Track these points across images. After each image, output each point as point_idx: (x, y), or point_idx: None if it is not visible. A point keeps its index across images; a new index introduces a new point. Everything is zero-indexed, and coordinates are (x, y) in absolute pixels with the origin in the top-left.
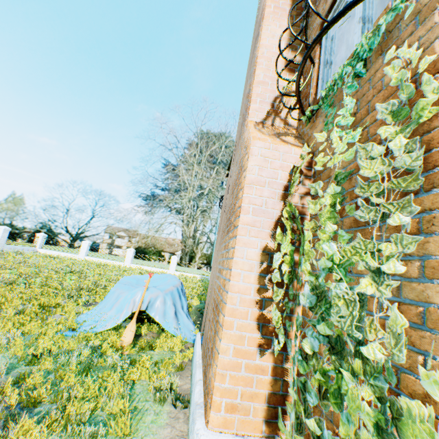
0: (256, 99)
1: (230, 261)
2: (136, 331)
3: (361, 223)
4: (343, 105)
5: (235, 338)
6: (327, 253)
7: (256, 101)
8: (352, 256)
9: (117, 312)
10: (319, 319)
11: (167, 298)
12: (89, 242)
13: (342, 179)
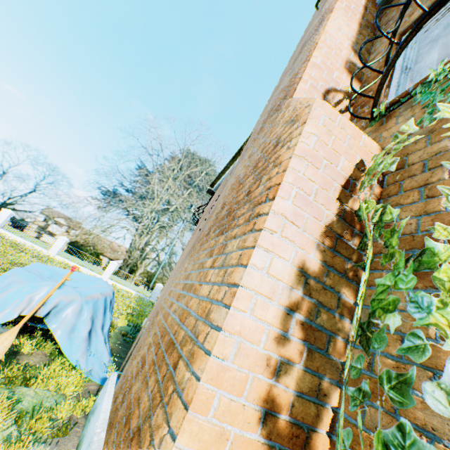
0: (307, 80)
1: (232, 270)
2: (15, 346)
3: None
4: None
5: (208, 437)
6: None
7: (306, 82)
8: None
9: None
10: None
11: (85, 308)
12: (12, 212)
13: None
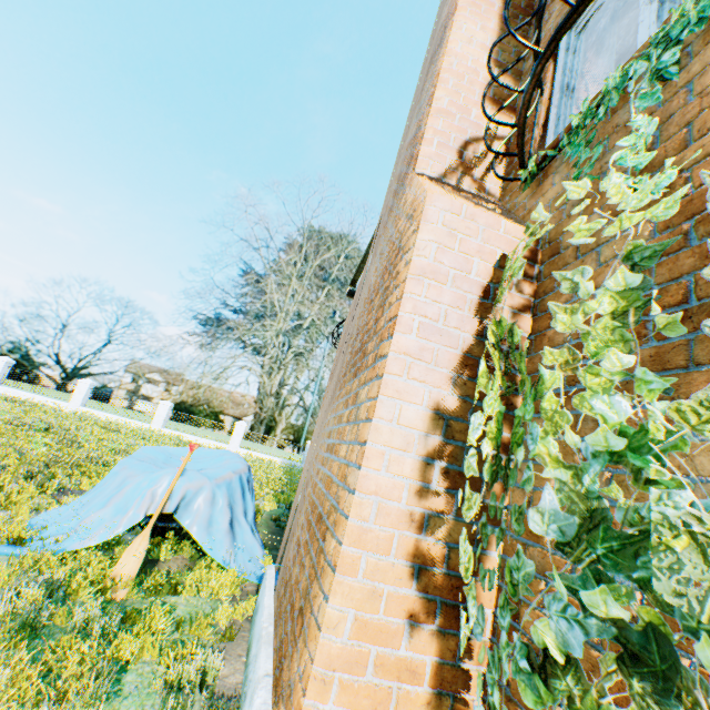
0: (432, 139)
1: (361, 426)
2: (149, 553)
3: (677, 362)
4: (614, 143)
5: (360, 596)
6: (605, 419)
7: (431, 142)
8: (703, 426)
9: (116, 513)
10: (588, 575)
11: (218, 494)
12: (92, 382)
13: (646, 259)
